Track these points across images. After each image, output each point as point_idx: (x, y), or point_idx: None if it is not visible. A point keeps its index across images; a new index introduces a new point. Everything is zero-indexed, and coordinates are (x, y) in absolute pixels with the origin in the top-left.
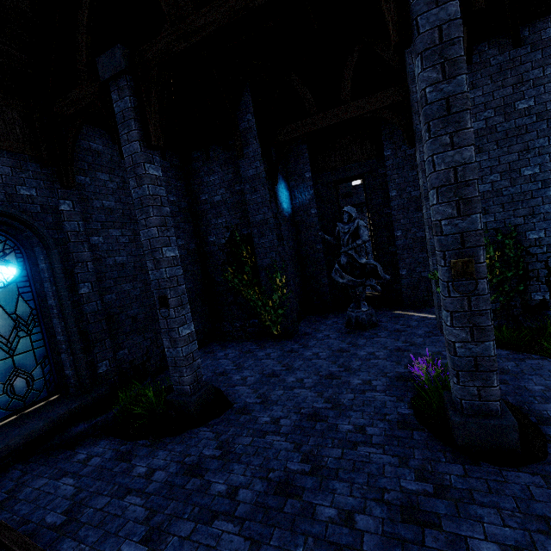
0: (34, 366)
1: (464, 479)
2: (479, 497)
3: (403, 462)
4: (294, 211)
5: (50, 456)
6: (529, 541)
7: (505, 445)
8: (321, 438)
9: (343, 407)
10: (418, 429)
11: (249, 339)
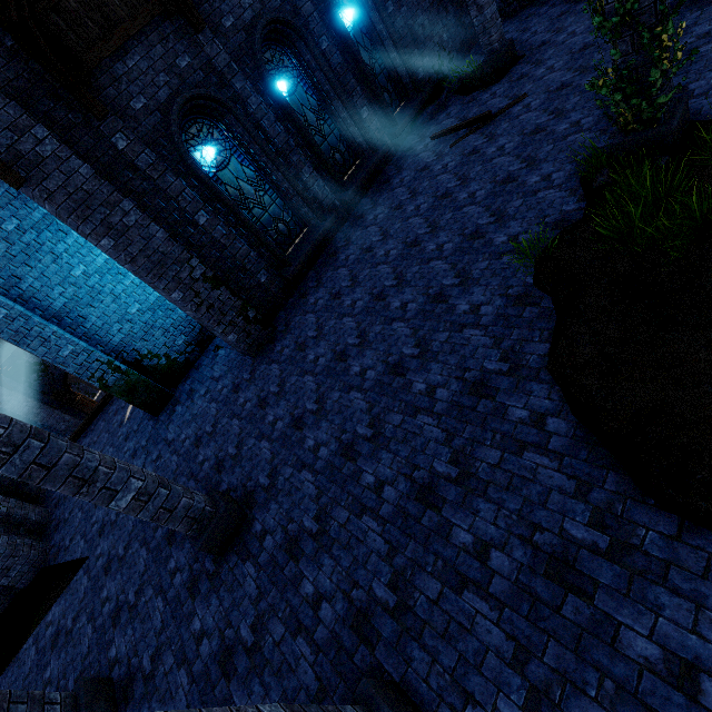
0: (386, 84)
1: None
2: None
3: None
4: None
5: (423, 127)
6: None
7: None
8: None
9: None
10: None
11: (524, 8)
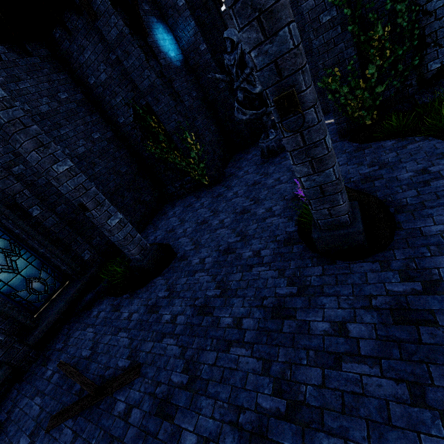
0: (38, 273)
1: (320, 277)
2: (327, 289)
3: (281, 274)
4: (185, 55)
5: (80, 317)
6: (352, 316)
7: (355, 245)
8: (230, 267)
9: (248, 237)
10: (298, 243)
11: (190, 194)
